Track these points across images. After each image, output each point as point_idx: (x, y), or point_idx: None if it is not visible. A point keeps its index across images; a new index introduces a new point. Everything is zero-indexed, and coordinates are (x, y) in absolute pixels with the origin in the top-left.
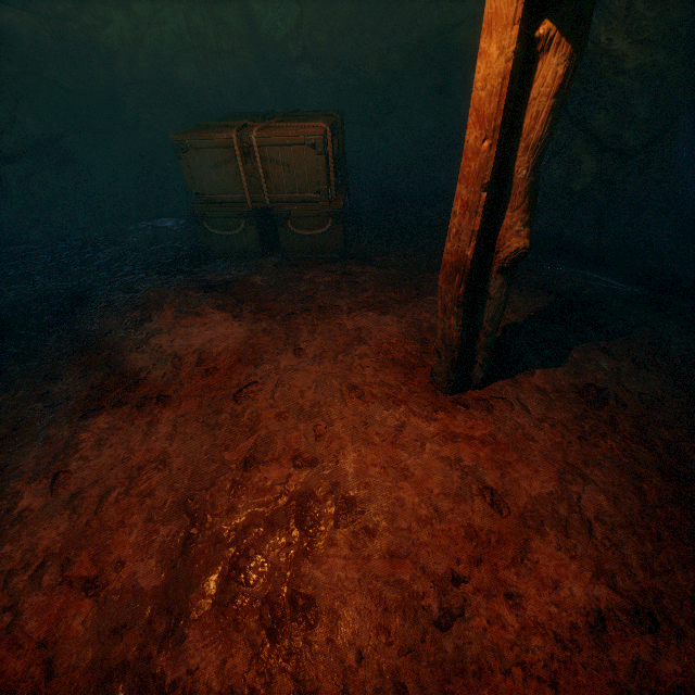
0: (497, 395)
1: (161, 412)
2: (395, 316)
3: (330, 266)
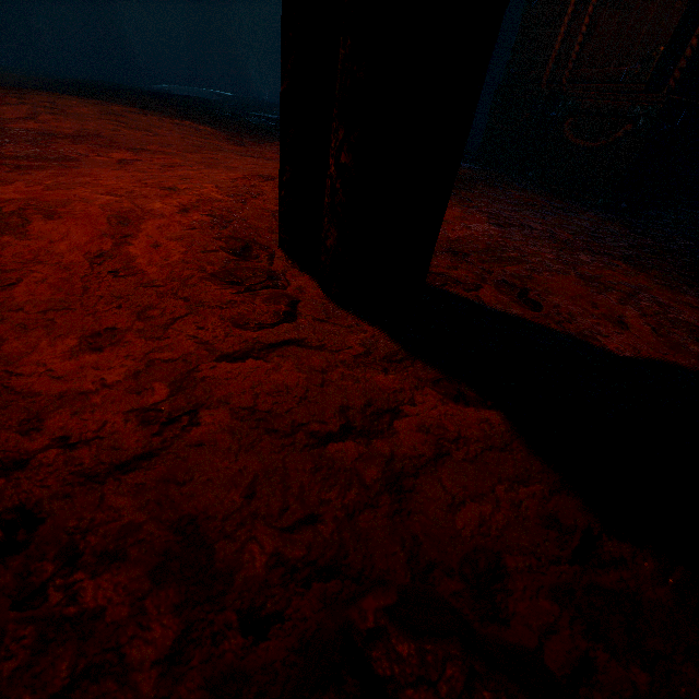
0: (306, 313)
1: (224, 143)
2: (502, 233)
3: (565, 204)
